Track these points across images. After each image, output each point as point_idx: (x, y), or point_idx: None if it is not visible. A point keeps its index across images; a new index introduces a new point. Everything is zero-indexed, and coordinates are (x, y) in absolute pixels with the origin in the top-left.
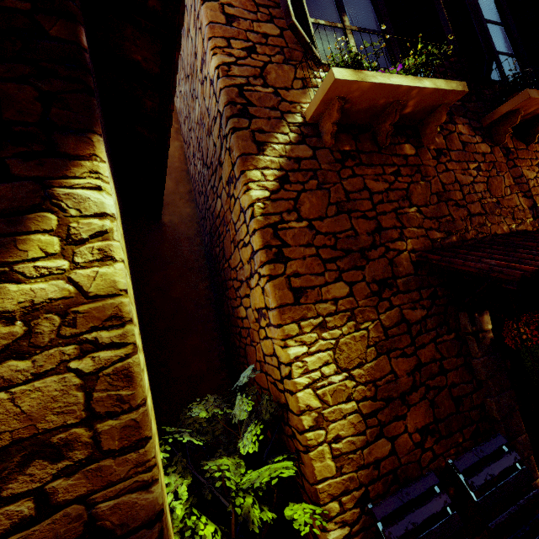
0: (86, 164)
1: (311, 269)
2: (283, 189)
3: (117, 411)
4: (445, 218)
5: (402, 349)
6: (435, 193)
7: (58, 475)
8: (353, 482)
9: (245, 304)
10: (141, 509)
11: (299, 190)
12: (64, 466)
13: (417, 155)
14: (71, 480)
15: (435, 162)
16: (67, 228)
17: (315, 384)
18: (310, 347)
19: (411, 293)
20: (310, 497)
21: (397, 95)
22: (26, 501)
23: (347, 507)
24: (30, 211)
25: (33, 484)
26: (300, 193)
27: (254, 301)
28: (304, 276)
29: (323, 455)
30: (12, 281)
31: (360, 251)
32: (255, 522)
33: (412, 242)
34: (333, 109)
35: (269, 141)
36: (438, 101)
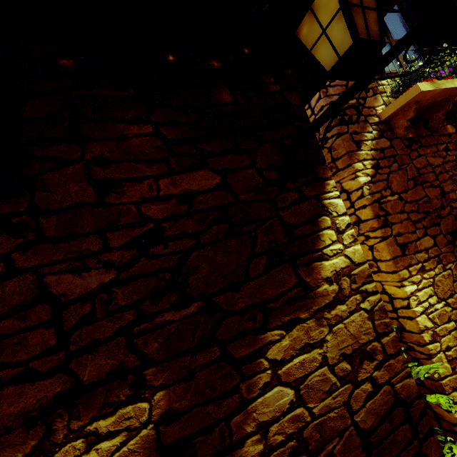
0: (330, 183)
1: (407, 230)
2: (377, 173)
3: (386, 331)
4: None
5: None
6: None
7: (374, 369)
8: None
9: None
10: (413, 388)
11: (387, 173)
12: (375, 364)
13: (456, 132)
14: (380, 372)
15: None
16: (335, 224)
17: (426, 311)
18: (418, 285)
19: None
20: (433, 390)
21: (453, 93)
22: (367, 383)
23: None
24: (318, 217)
25: (367, 374)
26: (388, 174)
27: None
28: (404, 235)
29: (441, 360)
30: (324, 260)
31: (434, 212)
32: None
33: None
34: (408, 111)
35: (362, 139)
36: None
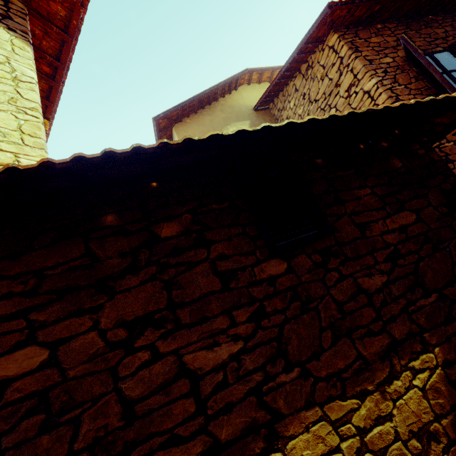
0: None
1: None
2: None
3: None
4: None
5: None
6: None
7: None
8: None
9: None
10: None
11: None
12: None
13: None
14: None
15: None
16: None
17: None
18: None
19: None
20: None
21: None
22: None
23: None
24: None
25: None
26: None
27: None
28: None
29: None
30: None
31: None
32: None
33: None
34: None
35: None
36: None
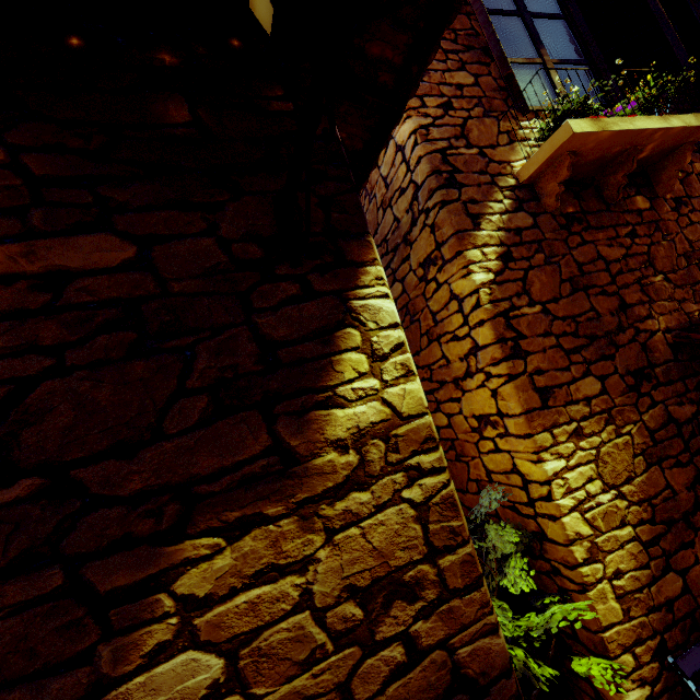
0: (371, 271)
1: (554, 364)
2: (507, 268)
3: (452, 544)
4: (699, 285)
5: (676, 456)
6: (682, 254)
7: (417, 617)
8: (645, 629)
9: (447, 410)
10: (496, 656)
11: (525, 268)
12: (420, 608)
13: (652, 208)
14: (428, 623)
15: (676, 215)
16: (370, 344)
17: (581, 506)
18: (568, 460)
19: (674, 384)
20: (590, 648)
21: (636, 140)
22: (396, 646)
23: (643, 661)
24: (337, 329)
25: (398, 627)
26: (526, 271)
27: (471, 406)
28: (547, 373)
29: (605, 594)
30: (337, 406)
31: (606, 336)
32: (543, 679)
33: (664, 319)
34: (560, 167)
35: (484, 212)
36: (682, 140)
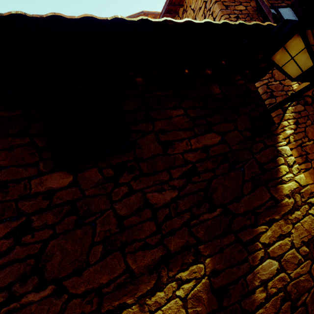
0: (280, 136)
1: None
2: (298, 127)
3: None
4: None
5: None
6: None
7: None
8: None
9: None
10: None
11: (304, 127)
12: None
13: None
14: None
15: None
16: (286, 162)
17: None
18: None
19: None
20: None
21: None
22: None
23: None
24: (276, 157)
25: None
26: (305, 128)
27: None
28: None
29: None
30: (283, 183)
31: None
32: None
33: None
34: None
35: (285, 106)
36: None
